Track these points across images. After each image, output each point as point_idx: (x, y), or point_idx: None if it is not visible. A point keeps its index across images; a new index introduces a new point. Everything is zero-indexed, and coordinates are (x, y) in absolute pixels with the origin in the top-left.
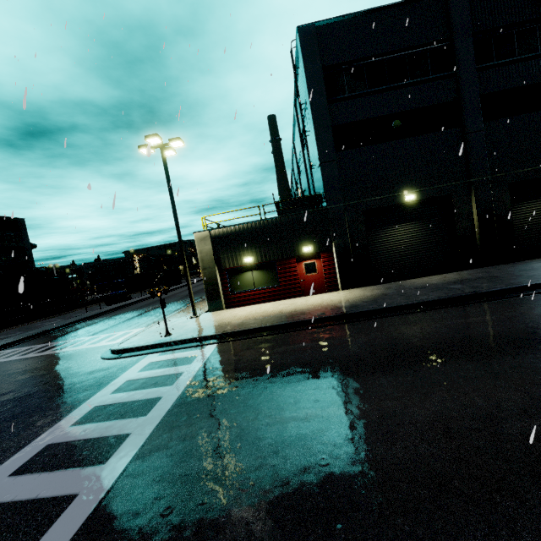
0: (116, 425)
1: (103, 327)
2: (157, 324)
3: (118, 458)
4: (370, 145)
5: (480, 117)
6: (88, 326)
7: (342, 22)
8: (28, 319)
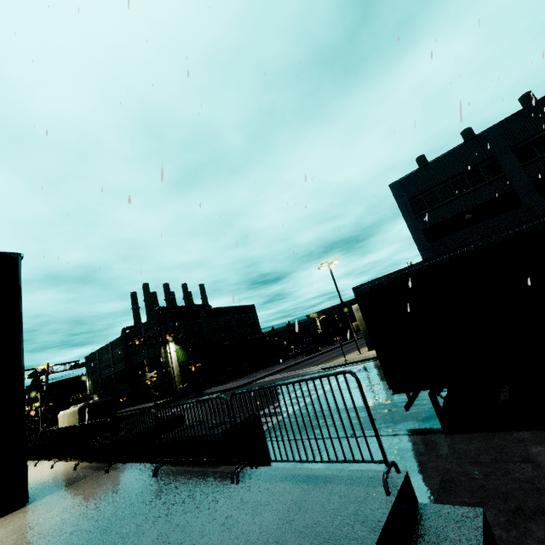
0: (332, 380)
1: (311, 364)
2: (340, 359)
3: (335, 382)
4: (453, 234)
5: (537, 195)
6: (302, 365)
7: (415, 173)
8: (265, 366)
